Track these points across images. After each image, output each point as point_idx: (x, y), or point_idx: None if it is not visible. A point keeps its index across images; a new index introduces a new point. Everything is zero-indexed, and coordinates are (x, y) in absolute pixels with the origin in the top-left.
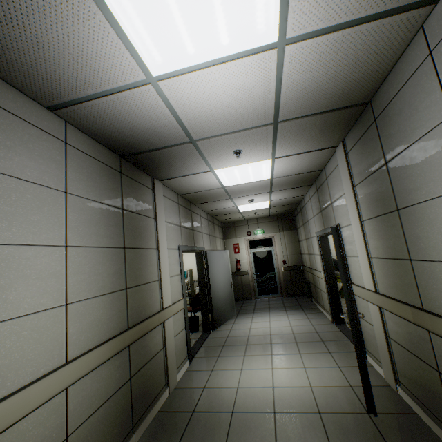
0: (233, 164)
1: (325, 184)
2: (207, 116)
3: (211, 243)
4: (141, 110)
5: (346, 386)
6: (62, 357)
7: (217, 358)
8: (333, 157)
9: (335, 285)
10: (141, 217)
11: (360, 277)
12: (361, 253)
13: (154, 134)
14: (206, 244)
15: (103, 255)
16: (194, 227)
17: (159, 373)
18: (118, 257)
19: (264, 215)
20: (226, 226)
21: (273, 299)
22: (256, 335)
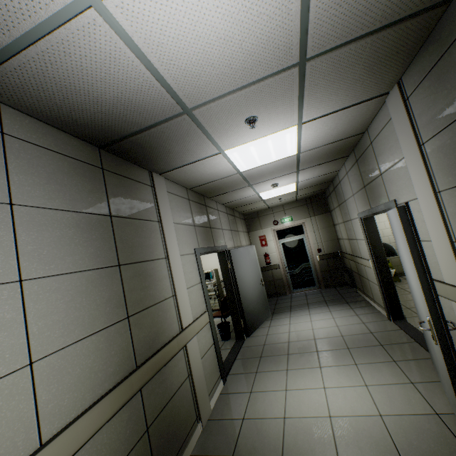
0: (247, 140)
1: (369, 150)
2: (199, 63)
3: (234, 239)
4: (96, 65)
5: (430, 414)
6: (32, 440)
7: (255, 375)
8: (382, 110)
9: (388, 275)
10: (140, 222)
11: (434, 267)
12: (437, 236)
13: (130, 106)
14: (228, 241)
15: (86, 281)
16: (211, 224)
17: (187, 408)
18: (111, 280)
19: (291, 200)
20: (249, 218)
21: (310, 292)
22: (297, 340)
